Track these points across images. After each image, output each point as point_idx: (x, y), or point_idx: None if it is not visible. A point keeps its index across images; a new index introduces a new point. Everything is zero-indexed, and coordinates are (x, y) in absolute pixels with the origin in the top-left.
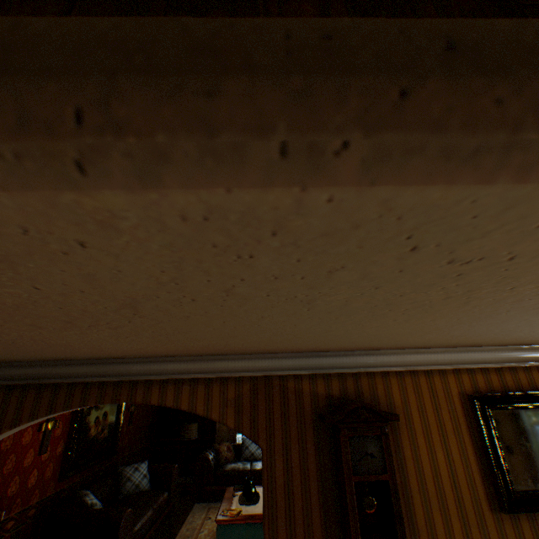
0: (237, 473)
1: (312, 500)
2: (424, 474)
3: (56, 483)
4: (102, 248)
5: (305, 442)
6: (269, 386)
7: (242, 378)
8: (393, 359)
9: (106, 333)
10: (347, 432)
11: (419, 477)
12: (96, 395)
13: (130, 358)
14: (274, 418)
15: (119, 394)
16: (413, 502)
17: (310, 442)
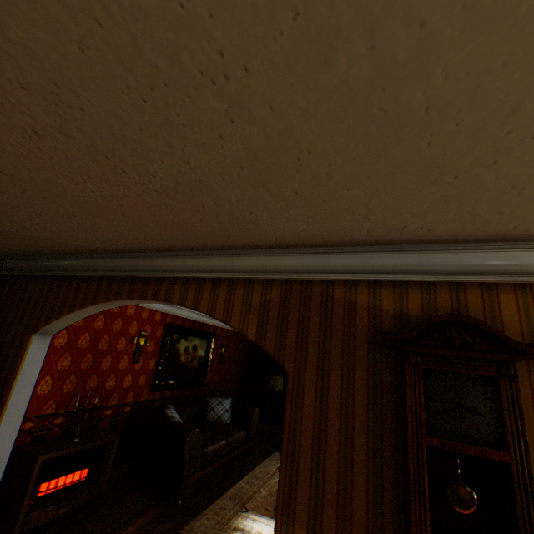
0: None
1: (354, 461)
2: None
3: (149, 392)
4: None
5: (352, 376)
6: (306, 294)
7: (271, 282)
8: None
9: None
10: (420, 362)
11: None
12: (128, 290)
13: (155, 252)
14: (309, 335)
15: (146, 290)
16: None
17: (360, 377)
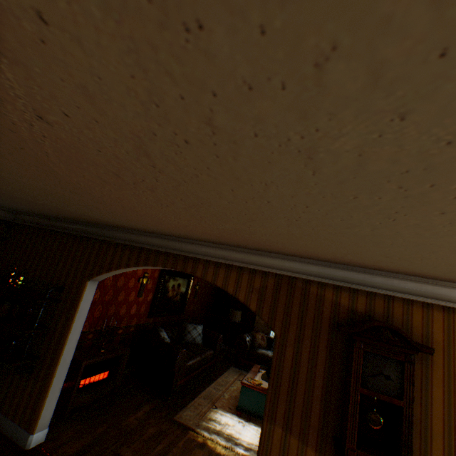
0: (266, 358)
1: (314, 393)
2: (455, 422)
3: (146, 318)
4: (59, 24)
5: (317, 343)
6: (292, 286)
7: (268, 273)
8: (443, 292)
9: (151, 198)
10: (362, 346)
11: (447, 423)
12: (162, 261)
13: (186, 239)
14: (291, 314)
15: (176, 263)
16: (432, 442)
17: (322, 345)
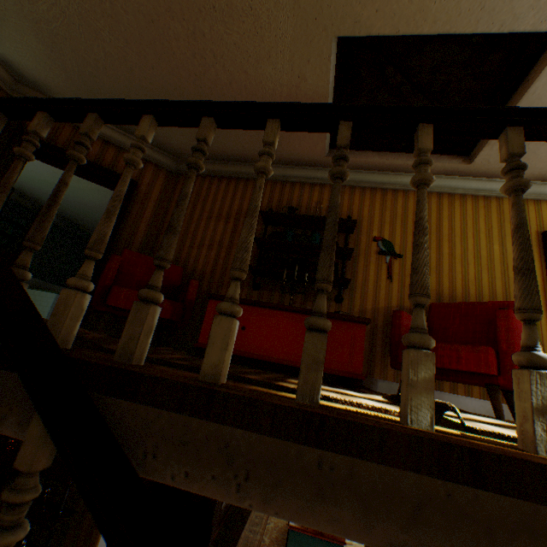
0: None
1: None
2: None
3: None
4: None
5: None
6: None
7: None
8: None
9: None
10: None
11: None
12: None
13: None
14: None
15: None
16: None
17: None
